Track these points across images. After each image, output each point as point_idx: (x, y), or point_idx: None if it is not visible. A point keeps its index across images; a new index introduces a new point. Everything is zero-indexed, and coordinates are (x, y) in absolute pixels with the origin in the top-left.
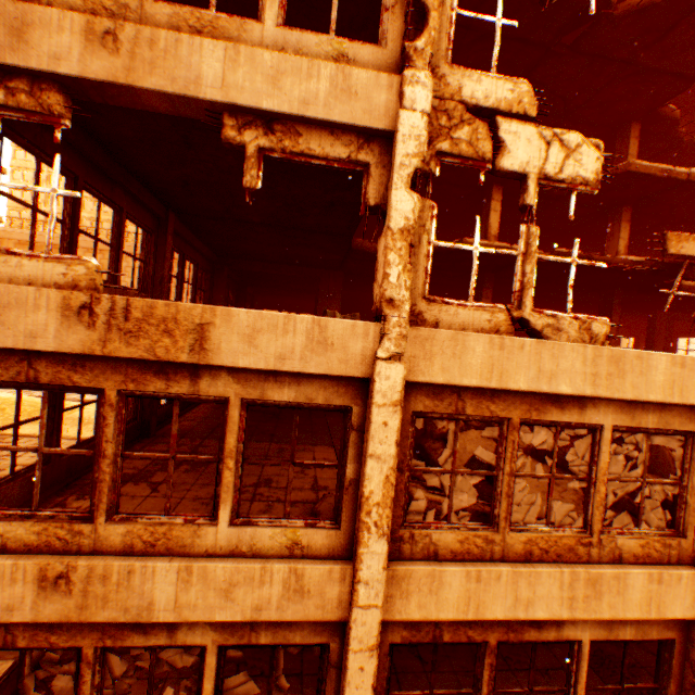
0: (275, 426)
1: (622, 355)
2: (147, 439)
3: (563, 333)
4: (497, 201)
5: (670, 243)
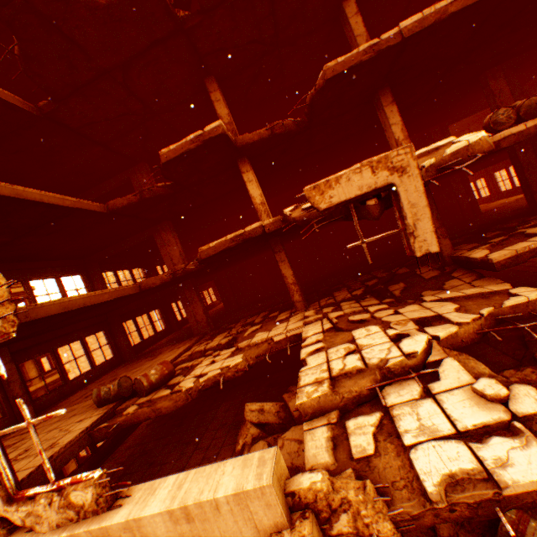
0: (166, 443)
1: (107, 532)
2: None
3: (45, 520)
4: (248, 171)
5: (315, 199)
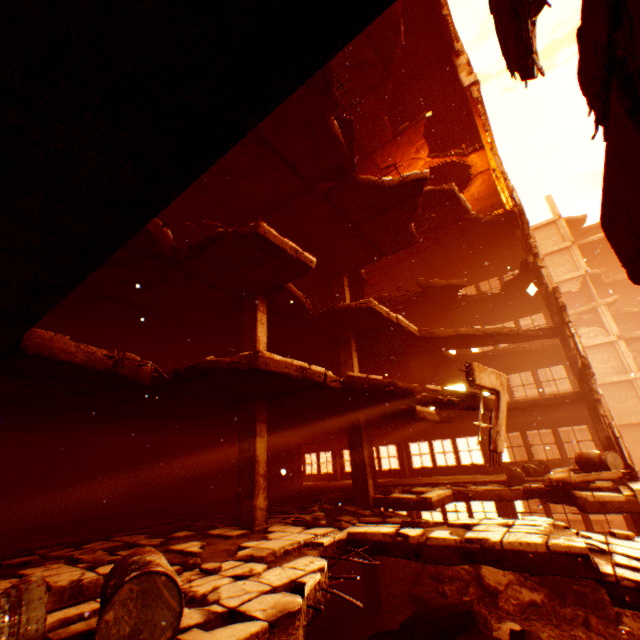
0: None
1: None
2: None
3: None
4: (264, 312)
5: (476, 373)
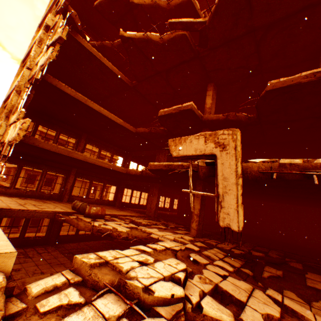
0: None
1: None
2: (46, 245)
3: None
4: None
5: (172, 148)
